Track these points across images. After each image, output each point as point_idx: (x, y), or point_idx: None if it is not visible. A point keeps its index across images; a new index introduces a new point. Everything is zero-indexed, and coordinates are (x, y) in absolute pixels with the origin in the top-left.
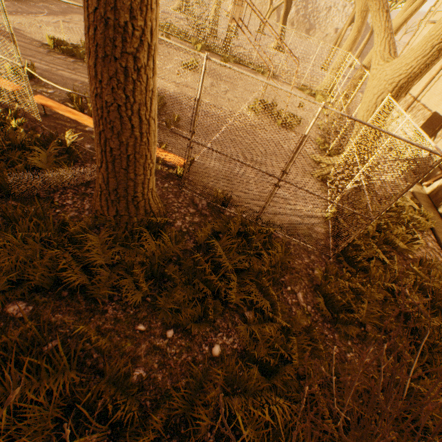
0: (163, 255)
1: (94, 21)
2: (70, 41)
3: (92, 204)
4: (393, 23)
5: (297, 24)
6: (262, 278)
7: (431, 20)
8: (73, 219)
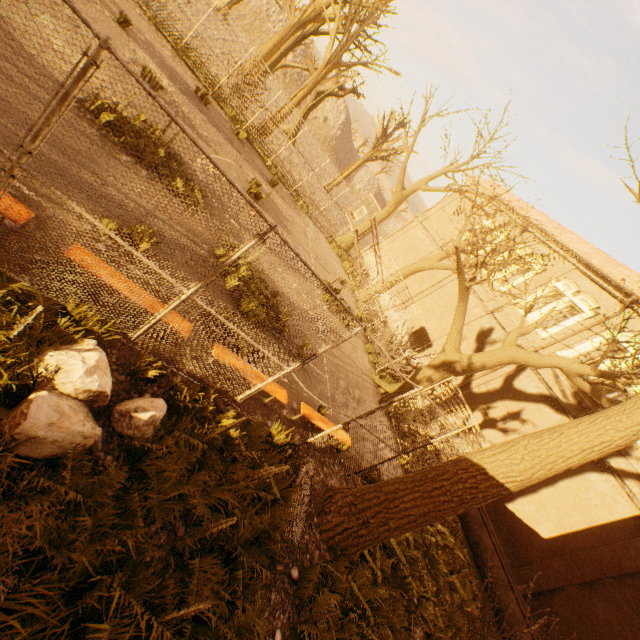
0: (383, 574)
1: (495, 495)
2: (104, 90)
3: (331, 536)
4: (430, 261)
5: (290, 80)
6: (415, 563)
7: (424, 224)
8: (320, 561)
